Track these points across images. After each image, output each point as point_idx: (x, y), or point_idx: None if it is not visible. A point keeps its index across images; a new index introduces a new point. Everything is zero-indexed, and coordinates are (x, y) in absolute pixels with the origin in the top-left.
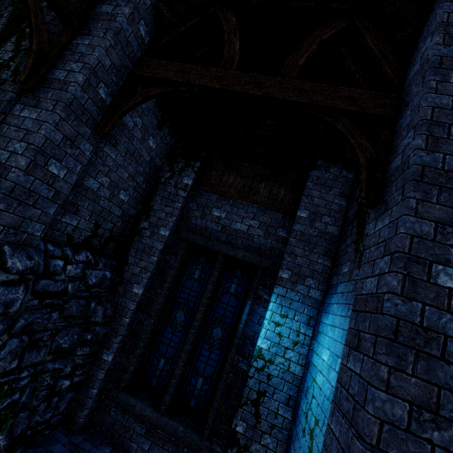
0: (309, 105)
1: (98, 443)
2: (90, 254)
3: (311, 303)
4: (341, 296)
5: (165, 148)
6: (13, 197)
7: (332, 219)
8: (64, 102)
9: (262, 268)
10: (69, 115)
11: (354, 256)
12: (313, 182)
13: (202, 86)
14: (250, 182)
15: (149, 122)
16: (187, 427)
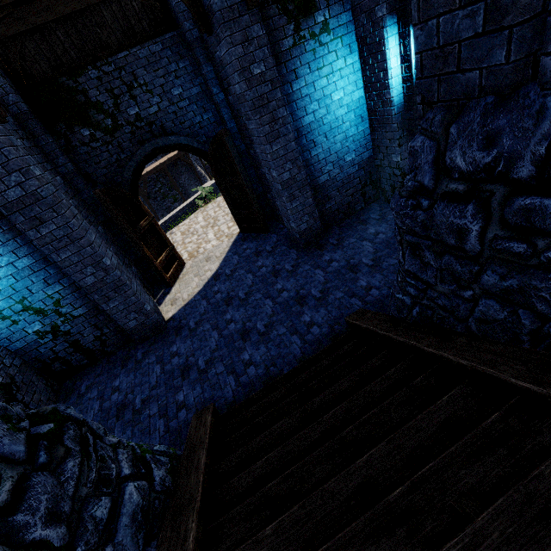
0: None
1: None
2: None
3: None
4: None
5: None
6: None
7: None
8: None
9: None
10: None
11: None
12: None
13: None
14: None
15: None
16: None
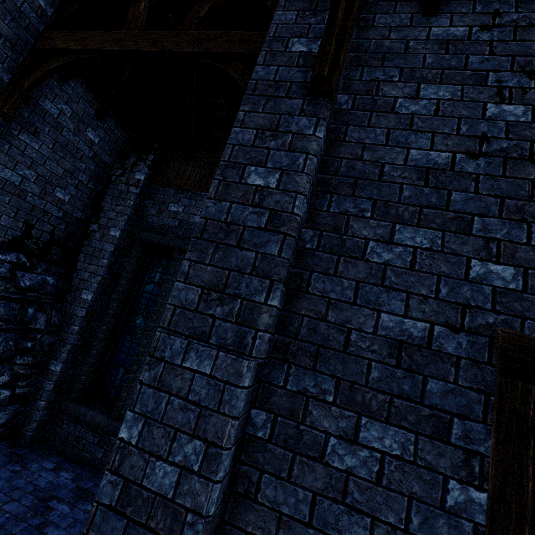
0: (204, 54)
1: (47, 455)
2: (25, 257)
3: None
4: None
5: (115, 144)
6: None
7: None
8: None
9: None
10: None
11: None
12: None
13: (102, 51)
14: (209, 171)
15: (83, 110)
16: None
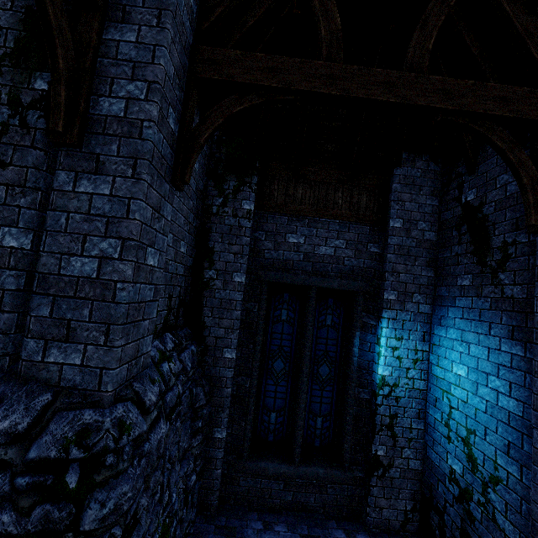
0: (457, 112)
1: (242, 515)
2: (170, 334)
3: (422, 319)
4: (468, 312)
5: (204, 164)
6: (128, 322)
7: (428, 224)
8: (147, 159)
9: (363, 293)
10: (152, 176)
11: (480, 270)
12: (400, 183)
13: (311, 93)
14: (324, 192)
15: None
16: (325, 468)
